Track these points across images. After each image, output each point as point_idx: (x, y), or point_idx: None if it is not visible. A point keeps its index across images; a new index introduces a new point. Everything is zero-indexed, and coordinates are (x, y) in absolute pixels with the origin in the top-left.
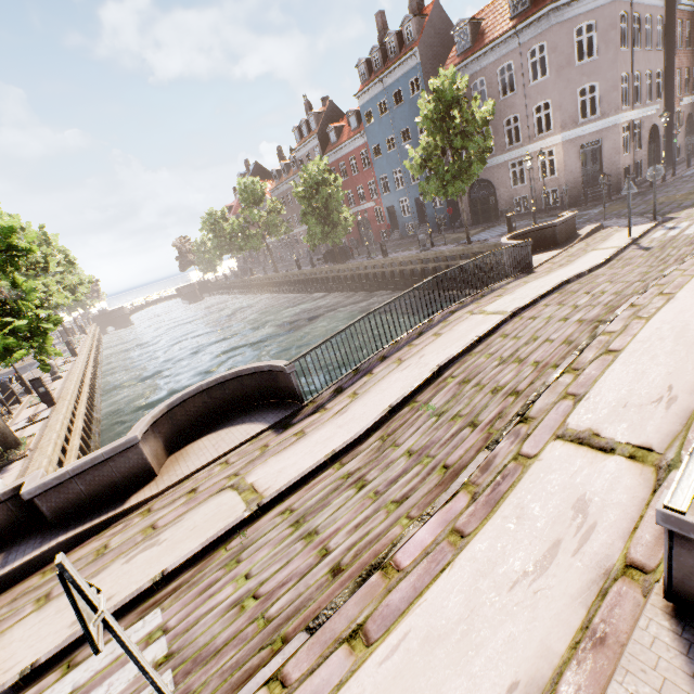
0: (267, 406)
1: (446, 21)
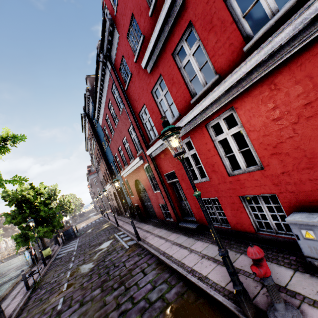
0: None
1: None
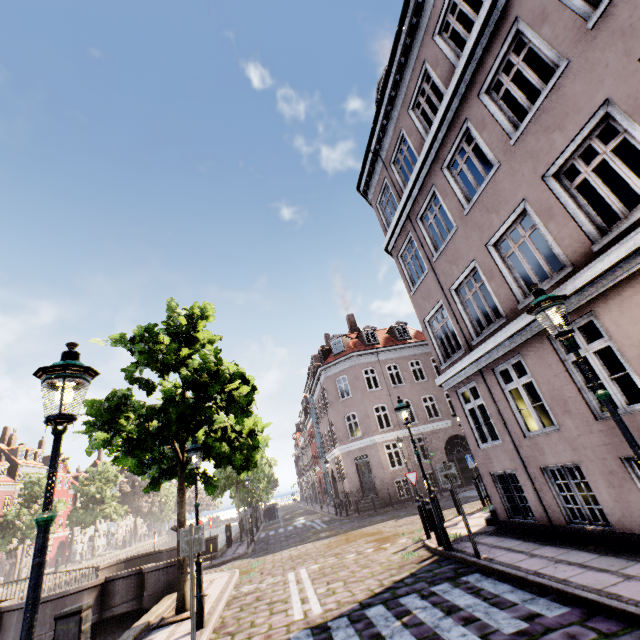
0: None
1: None
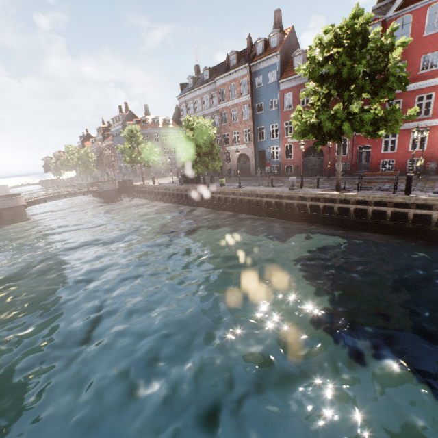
0: None
1: (134, 116)
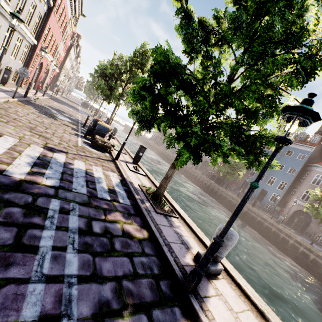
0: None
1: None
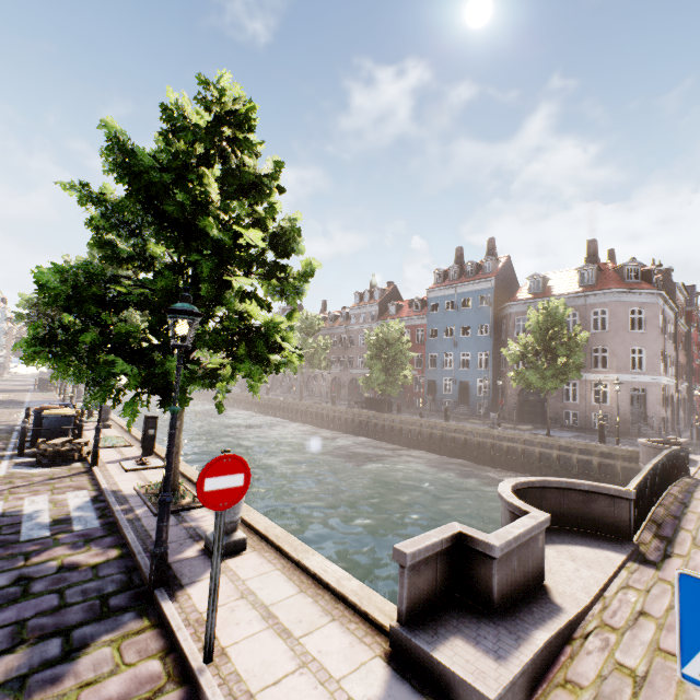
0: (573, 531)
1: (512, 270)
